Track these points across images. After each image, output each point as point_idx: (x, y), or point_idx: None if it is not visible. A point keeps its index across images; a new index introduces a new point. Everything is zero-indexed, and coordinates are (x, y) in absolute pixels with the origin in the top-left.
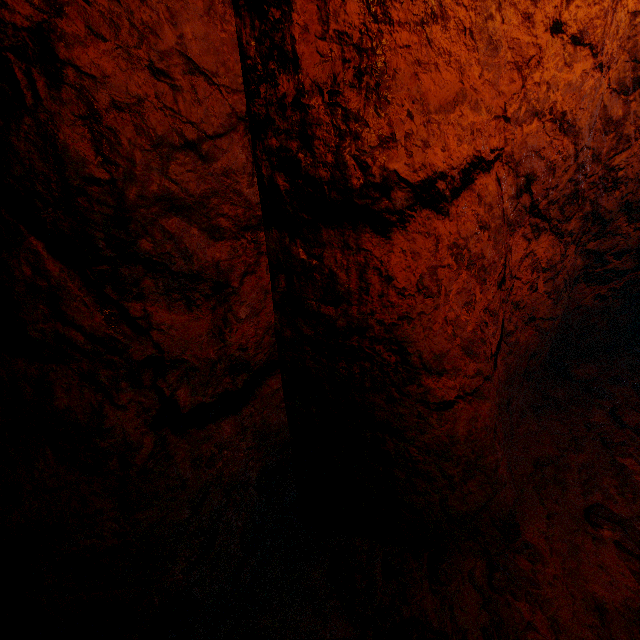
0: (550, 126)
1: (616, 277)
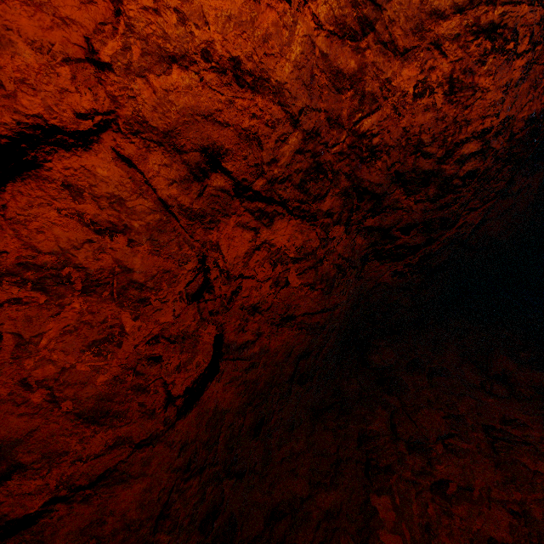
0: (217, 78)
1: (409, 252)
